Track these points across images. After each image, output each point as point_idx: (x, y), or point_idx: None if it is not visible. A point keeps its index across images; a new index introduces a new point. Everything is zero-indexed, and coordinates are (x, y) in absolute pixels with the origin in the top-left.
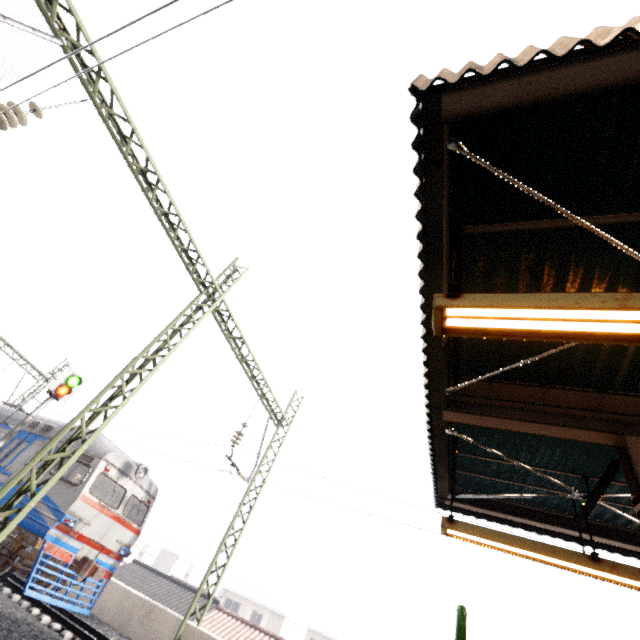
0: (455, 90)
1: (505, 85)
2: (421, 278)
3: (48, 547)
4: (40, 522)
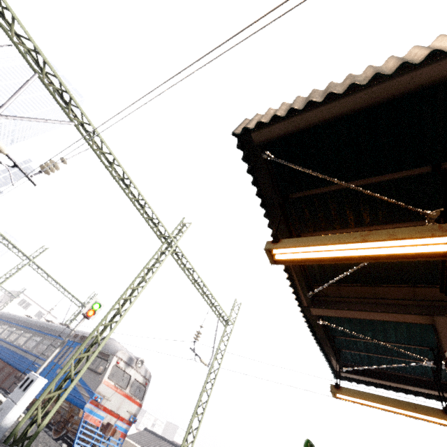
0: (256, 130)
1: (281, 124)
2: (269, 228)
3: (86, 416)
4: (81, 399)
